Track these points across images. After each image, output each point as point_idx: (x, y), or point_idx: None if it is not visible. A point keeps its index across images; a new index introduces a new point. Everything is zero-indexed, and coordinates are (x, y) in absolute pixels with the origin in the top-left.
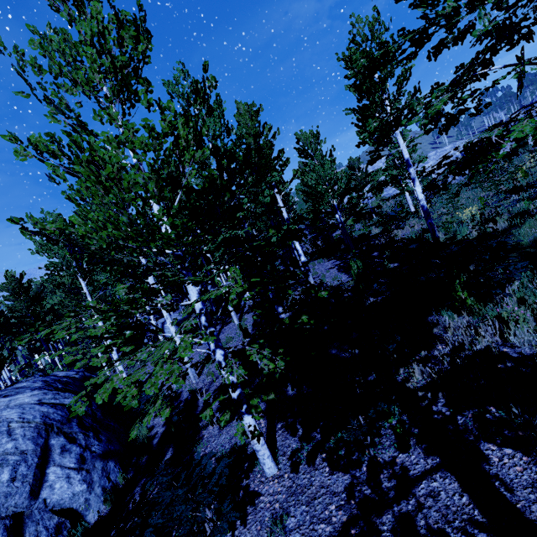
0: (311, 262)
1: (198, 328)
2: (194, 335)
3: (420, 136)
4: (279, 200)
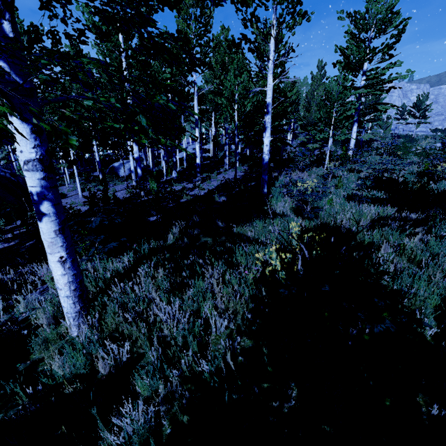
0: (243, 167)
1: (129, 179)
2: (118, 182)
3: (395, 78)
4: (195, 98)
